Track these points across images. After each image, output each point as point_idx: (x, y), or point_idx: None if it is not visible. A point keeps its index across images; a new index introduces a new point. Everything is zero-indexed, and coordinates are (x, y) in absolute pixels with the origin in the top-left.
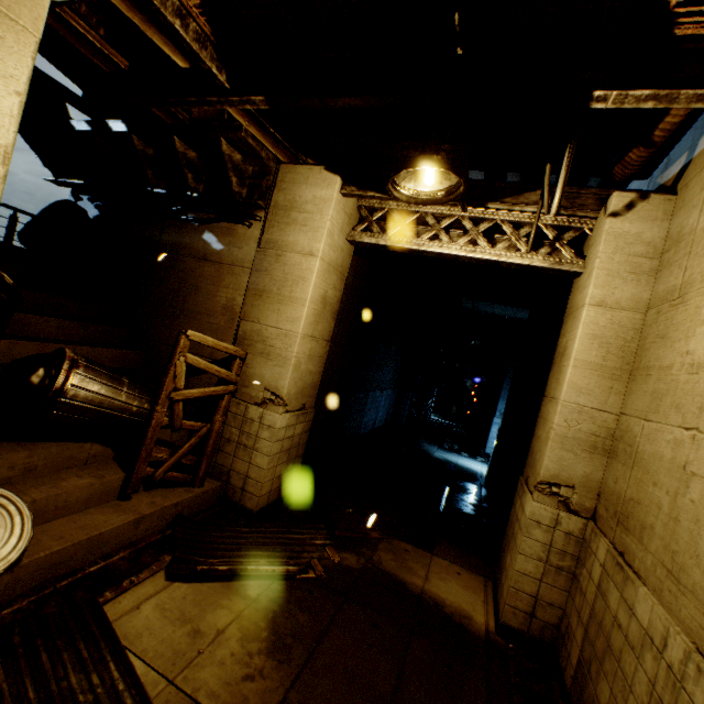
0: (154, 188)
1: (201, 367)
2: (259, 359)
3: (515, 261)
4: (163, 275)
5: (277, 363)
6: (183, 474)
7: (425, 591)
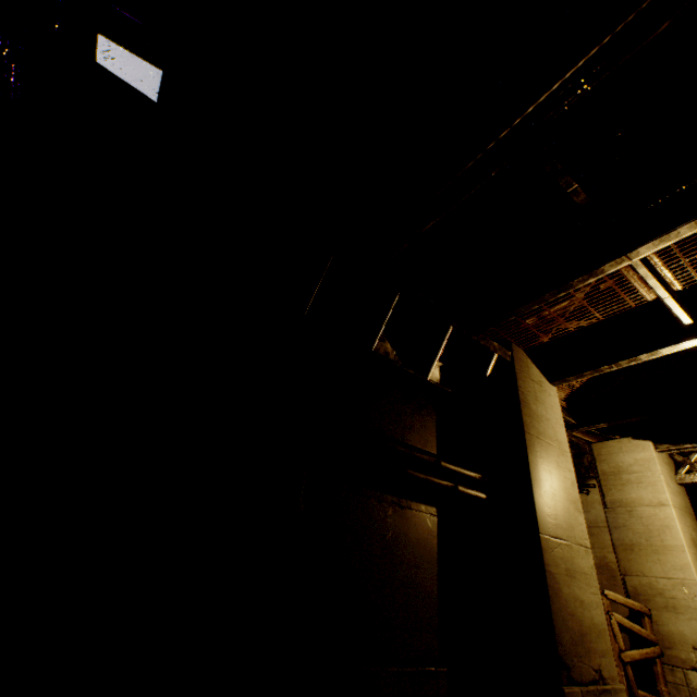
0: None
1: (626, 626)
2: (665, 613)
3: None
4: None
5: (690, 615)
6: None
7: None
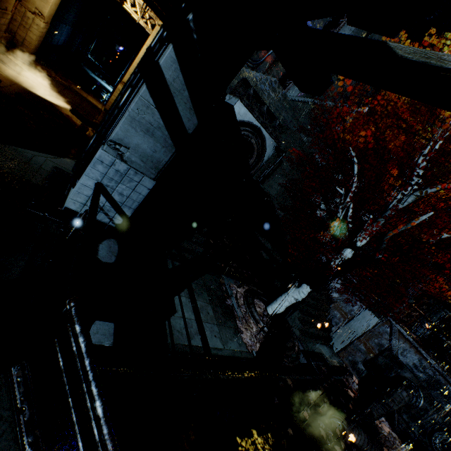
0: None
1: None
2: None
3: (136, 19)
4: None
5: (43, 1)
6: None
7: (87, 98)
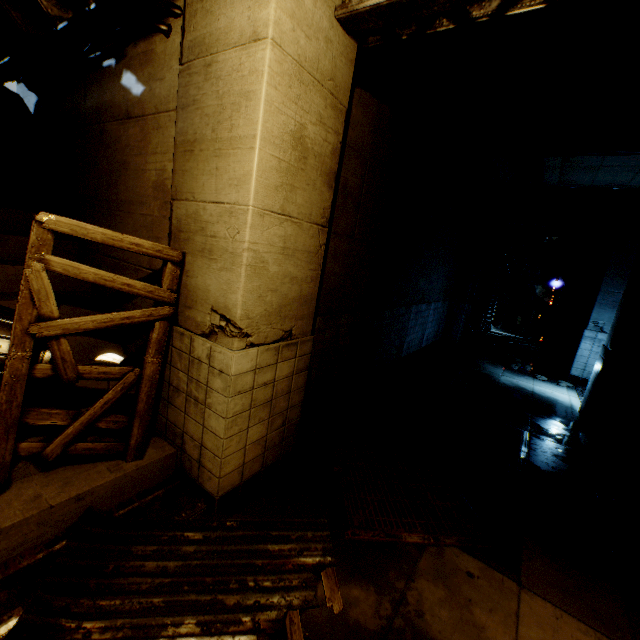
0: (57, 24)
1: (89, 280)
2: (199, 261)
3: None
4: (94, 159)
5: (223, 265)
6: (105, 443)
7: None
